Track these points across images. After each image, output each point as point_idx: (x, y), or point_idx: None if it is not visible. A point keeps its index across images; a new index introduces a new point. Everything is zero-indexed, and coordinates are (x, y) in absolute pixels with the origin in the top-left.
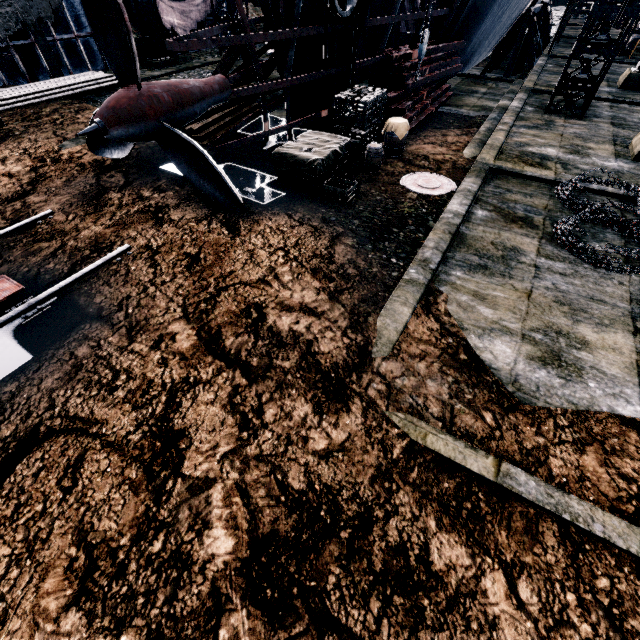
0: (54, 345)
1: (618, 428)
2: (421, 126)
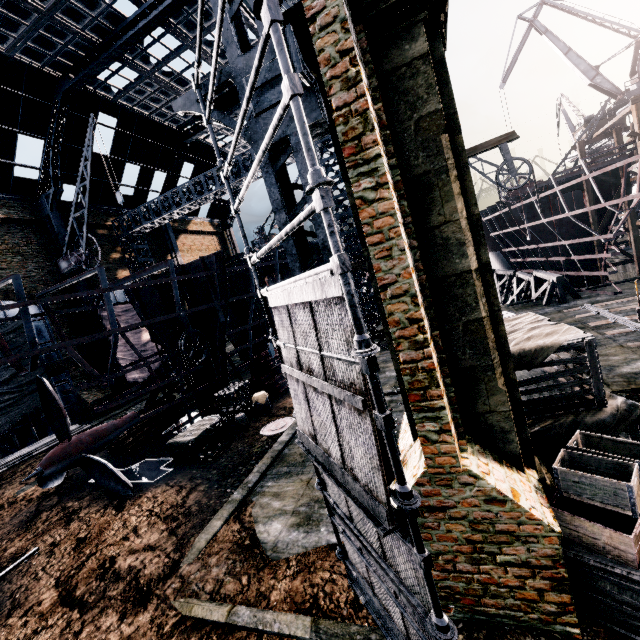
0: None
1: (326, 553)
2: None
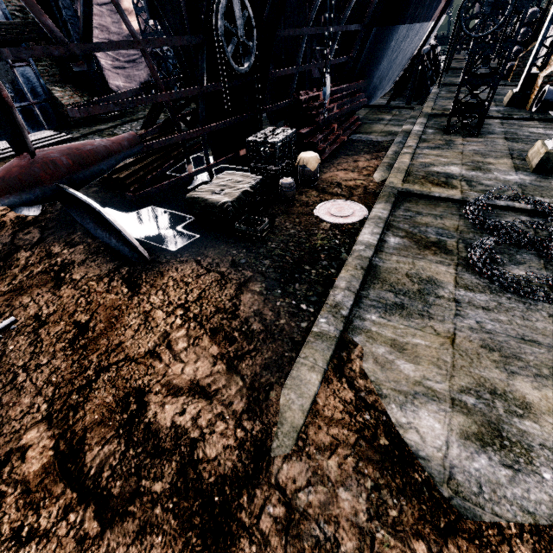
0: None
1: None
2: (334, 154)
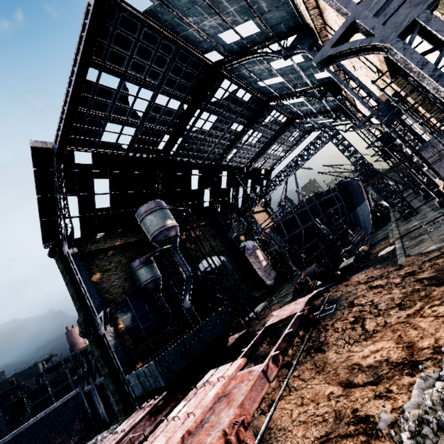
0: (337, 302)
1: None
2: (370, 248)
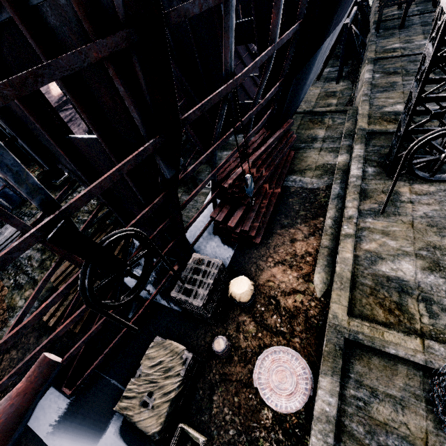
0: None
1: None
2: (270, 225)
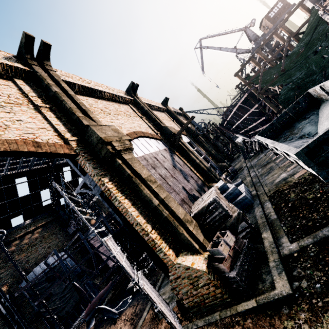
0: None
1: (176, 308)
2: None
